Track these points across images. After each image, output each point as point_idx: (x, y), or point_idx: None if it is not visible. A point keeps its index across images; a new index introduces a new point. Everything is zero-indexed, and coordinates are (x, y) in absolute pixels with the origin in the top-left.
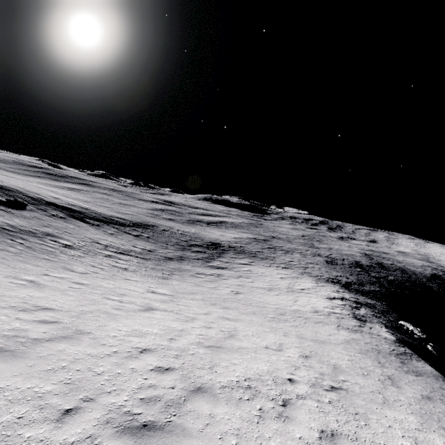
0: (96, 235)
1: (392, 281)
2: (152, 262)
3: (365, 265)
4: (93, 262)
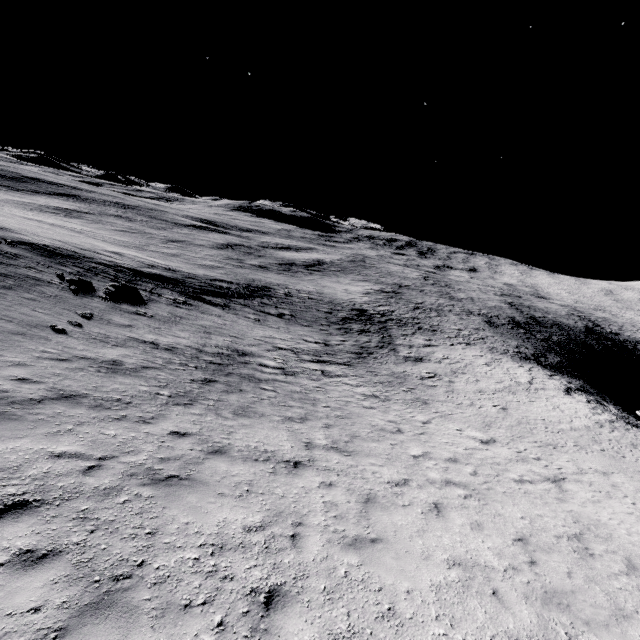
0: (254, 330)
1: (558, 343)
2: (362, 369)
3: (522, 322)
4: (346, 396)
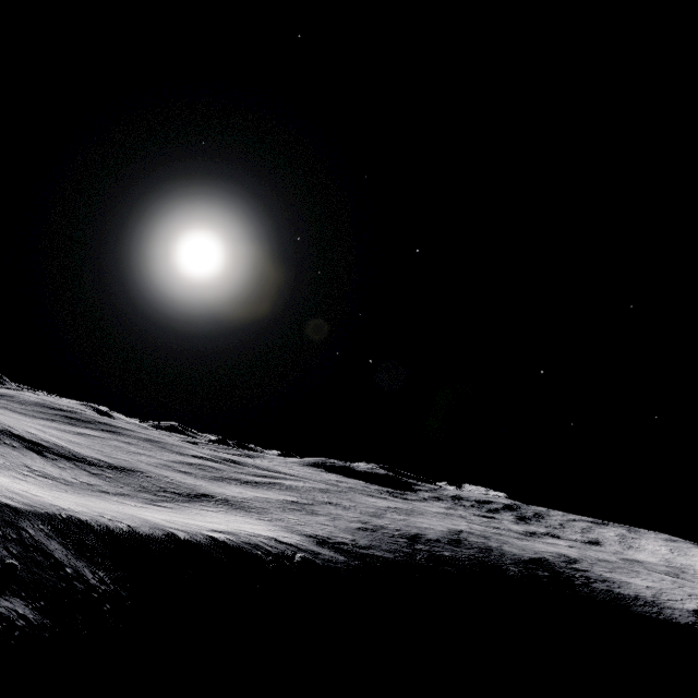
0: (38, 464)
1: (441, 556)
2: (72, 487)
3: (426, 538)
4: None
